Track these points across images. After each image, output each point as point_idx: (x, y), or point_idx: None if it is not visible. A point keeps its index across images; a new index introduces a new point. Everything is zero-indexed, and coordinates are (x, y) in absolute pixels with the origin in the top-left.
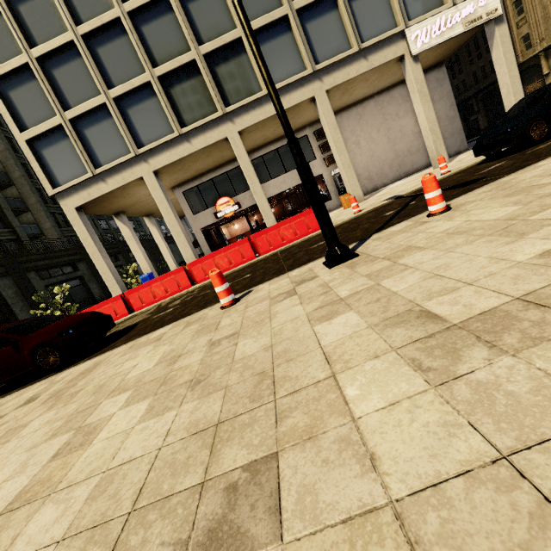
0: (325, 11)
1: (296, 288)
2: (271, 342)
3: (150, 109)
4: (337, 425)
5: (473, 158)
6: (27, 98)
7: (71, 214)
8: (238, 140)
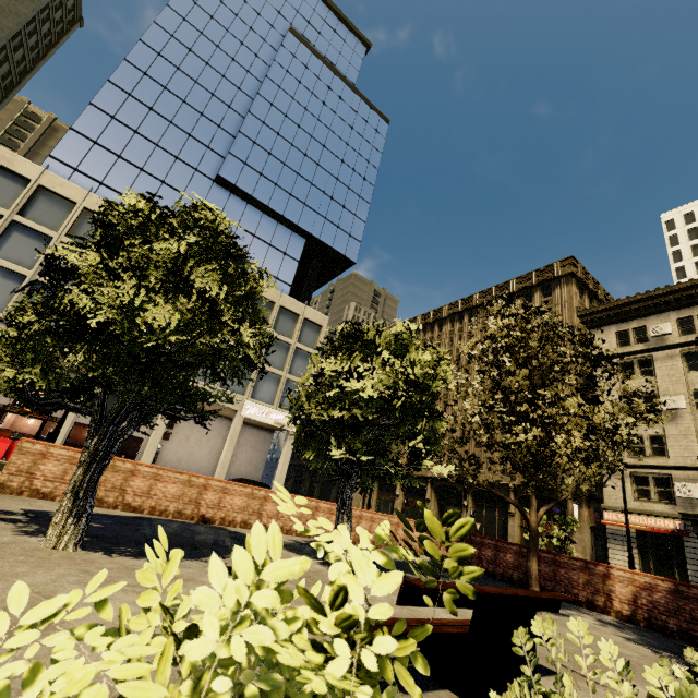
0: None
1: None
2: None
3: None
4: None
5: None
6: None
7: None
8: None
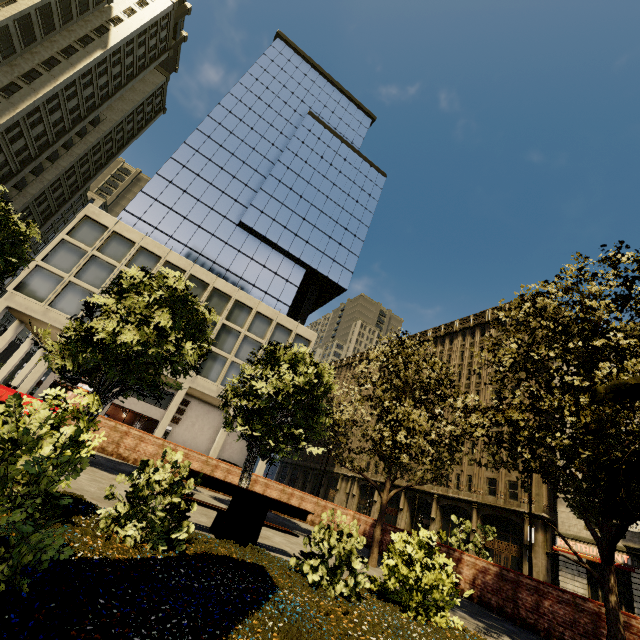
0: (220, 360)
1: None
2: None
3: None
4: None
5: None
6: (67, 256)
7: (0, 305)
8: None
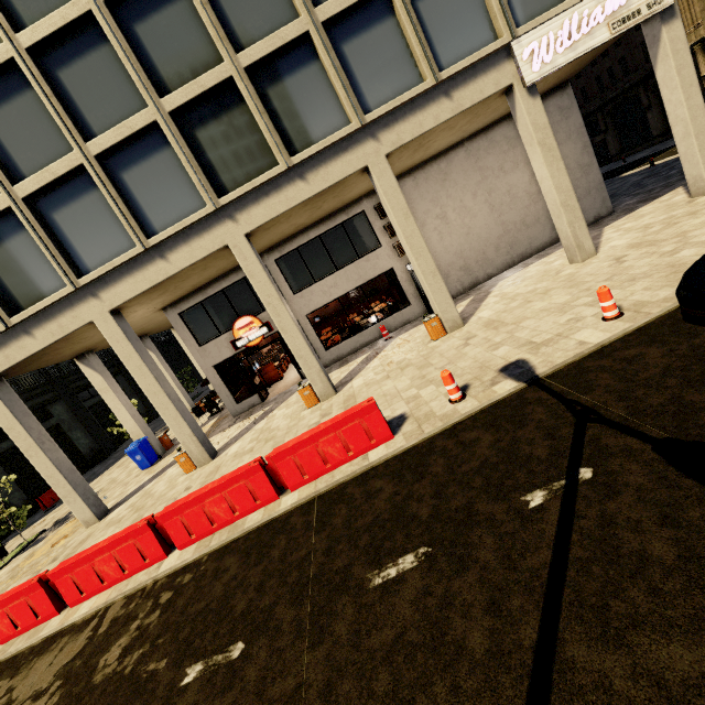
0: (374, 20)
1: None
2: None
3: (91, 210)
4: None
5: (655, 275)
6: None
7: None
8: (246, 249)
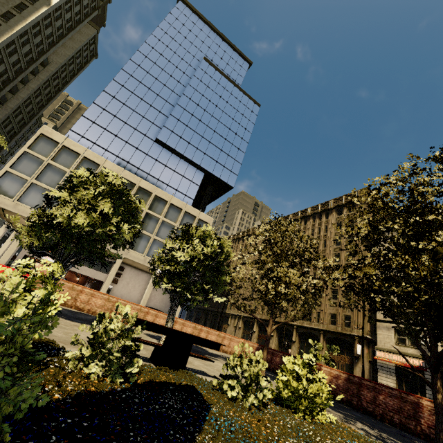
0: (145, 238)
1: None
2: None
3: None
4: None
5: None
6: (29, 164)
7: None
8: None
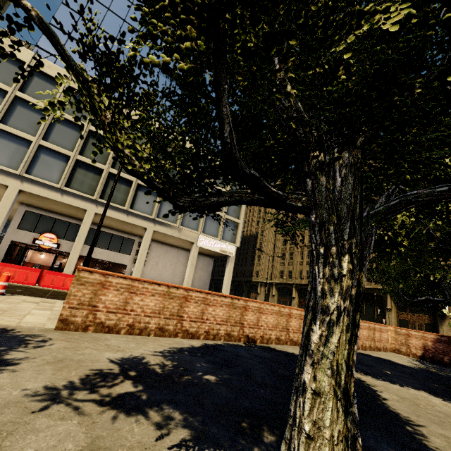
0: None
1: (40, 302)
2: (12, 307)
3: (56, 165)
4: (19, 317)
5: None
6: None
7: None
8: (91, 216)
